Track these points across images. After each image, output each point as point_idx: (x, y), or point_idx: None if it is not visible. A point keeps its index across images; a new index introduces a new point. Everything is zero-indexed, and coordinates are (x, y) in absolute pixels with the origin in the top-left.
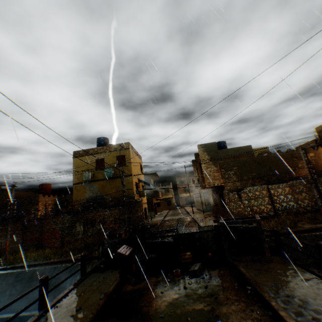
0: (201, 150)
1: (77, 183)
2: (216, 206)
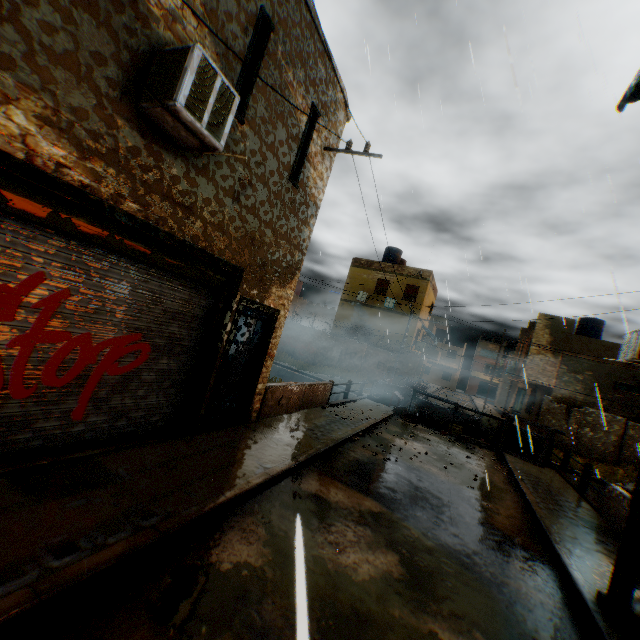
0: (541, 323)
1: (345, 300)
2: (527, 414)
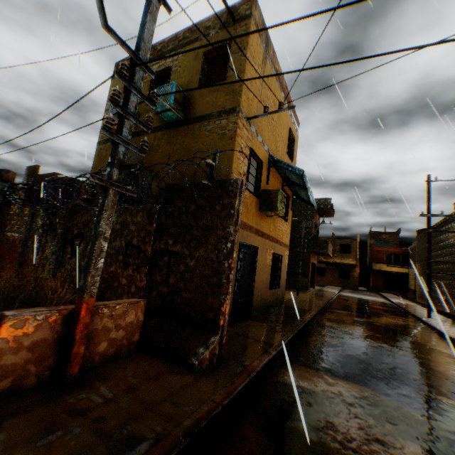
0: None
1: (104, 142)
2: None
